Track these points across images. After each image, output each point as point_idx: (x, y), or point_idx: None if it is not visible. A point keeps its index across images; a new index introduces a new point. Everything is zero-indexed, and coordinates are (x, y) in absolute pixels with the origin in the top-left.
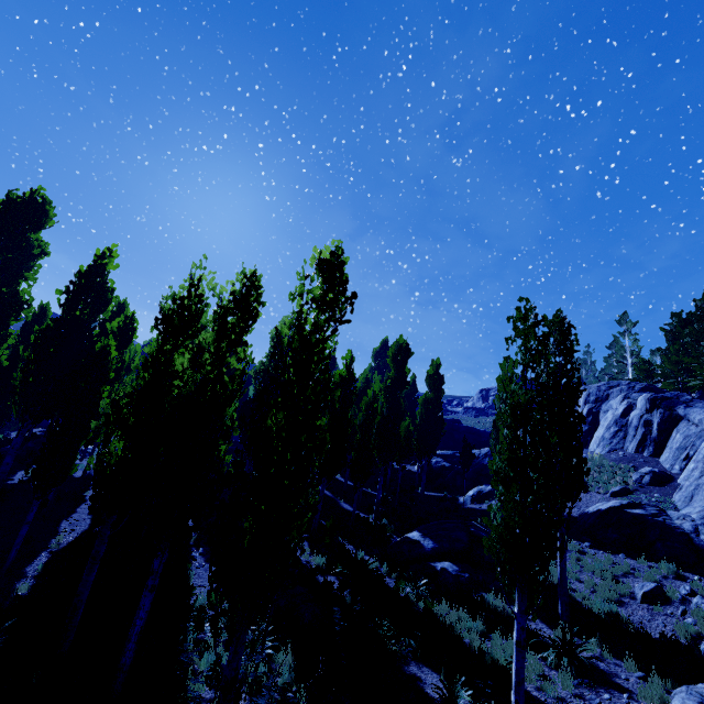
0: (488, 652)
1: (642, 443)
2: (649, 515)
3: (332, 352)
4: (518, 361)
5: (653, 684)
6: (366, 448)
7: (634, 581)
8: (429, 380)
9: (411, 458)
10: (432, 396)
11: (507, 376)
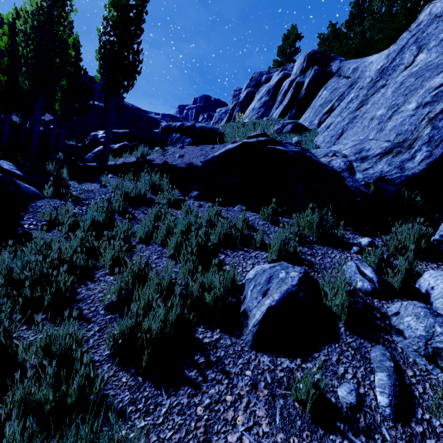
0: None
1: (287, 108)
2: (291, 151)
3: None
4: None
5: None
6: None
7: (247, 258)
8: None
9: None
10: None
11: None
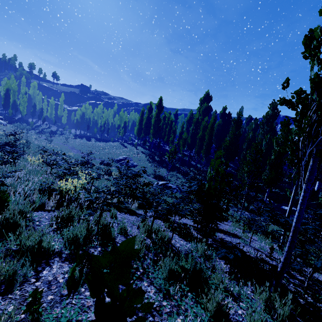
0: None
1: None
2: None
3: None
4: None
5: None
6: None
7: None
8: None
9: None
10: None
11: None
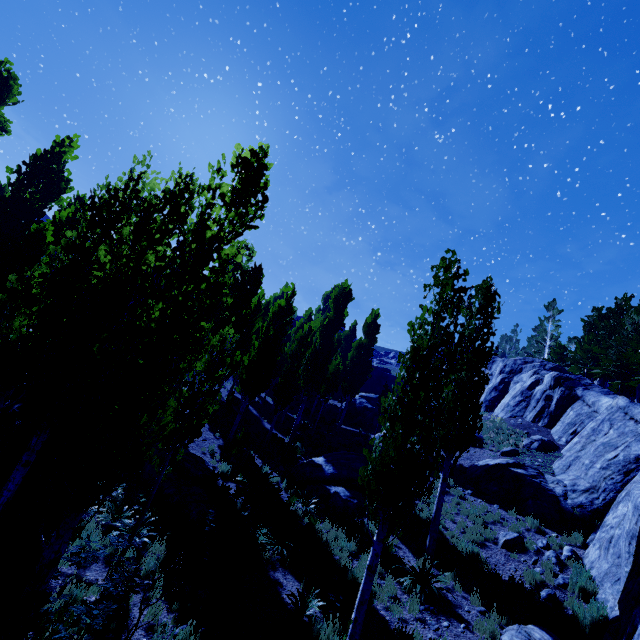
0: (351, 571)
1: (540, 415)
2: (529, 475)
3: (237, 258)
4: (432, 309)
5: (490, 619)
6: (293, 376)
7: (500, 529)
8: (366, 327)
9: (340, 395)
10: (366, 342)
11: (419, 323)
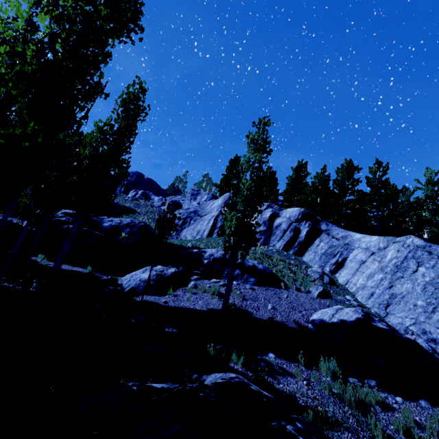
0: None
1: (289, 244)
2: (393, 330)
3: None
4: None
5: None
6: None
7: None
8: (127, 99)
9: None
10: (125, 125)
11: None
